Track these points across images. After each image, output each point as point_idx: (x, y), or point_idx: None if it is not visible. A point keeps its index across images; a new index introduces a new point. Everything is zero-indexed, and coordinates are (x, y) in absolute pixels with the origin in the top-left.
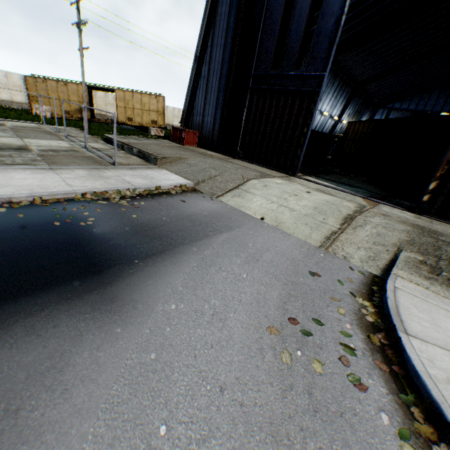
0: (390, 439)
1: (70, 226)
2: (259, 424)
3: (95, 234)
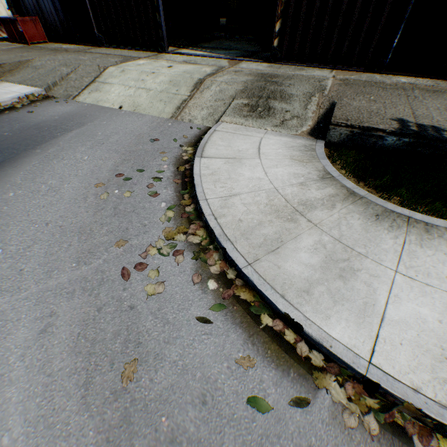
0: (161, 212)
1: None
2: (72, 231)
3: None
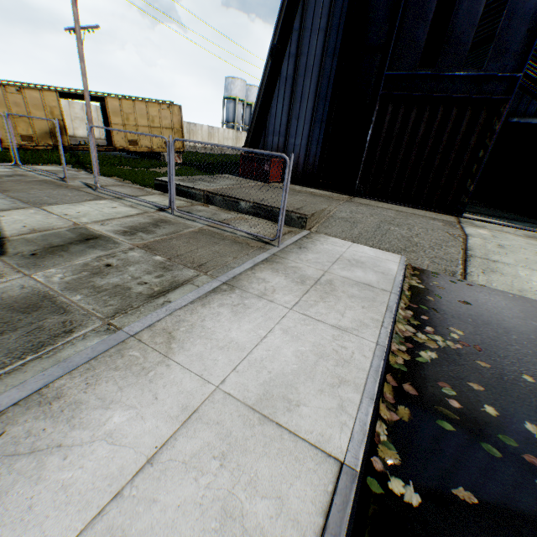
0: None
1: None
2: None
3: None
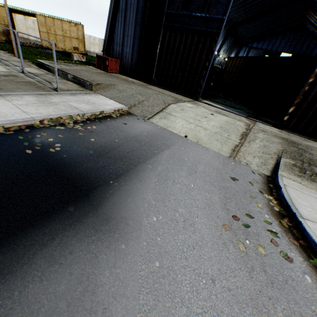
0: (315, 292)
1: (42, 153)
2: (245, 301)
3: (67, 159)
